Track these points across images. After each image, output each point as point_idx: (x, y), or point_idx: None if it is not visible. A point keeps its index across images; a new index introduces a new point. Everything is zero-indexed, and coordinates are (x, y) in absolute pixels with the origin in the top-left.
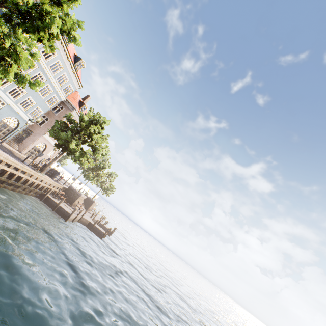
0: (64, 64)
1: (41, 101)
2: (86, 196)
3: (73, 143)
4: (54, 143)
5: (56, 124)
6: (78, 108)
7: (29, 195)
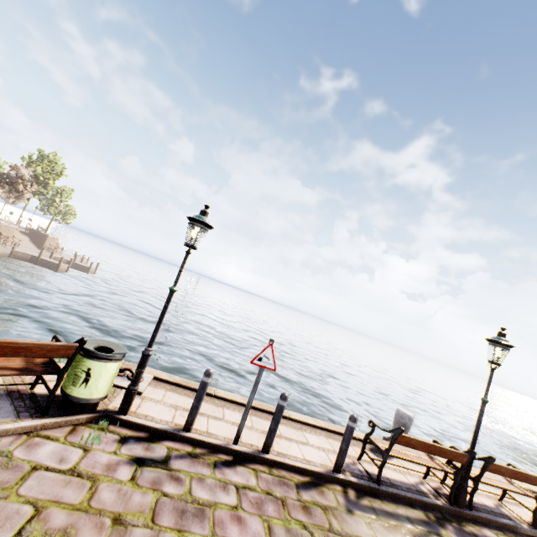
0: None
1: None
2: (32, 230)
3: None
4: None
5: None
6: None
7: None
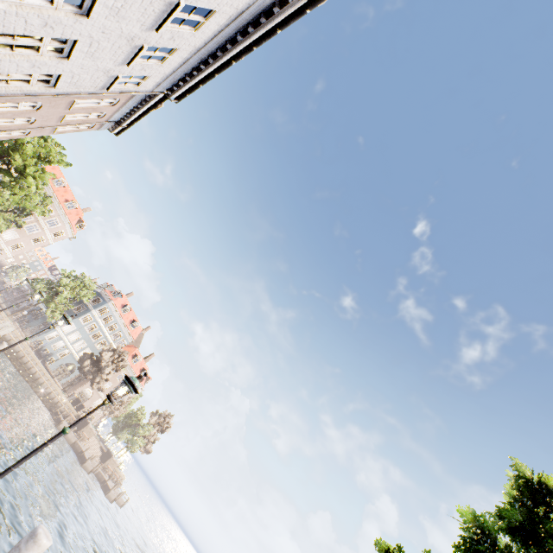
0: (119, 325)
1: (97, 351)
2: (109, 450)
3: (87, 362)
4: (80, 367)
5: (85, 353)
6: (130, 359)
7: (45, 405)
